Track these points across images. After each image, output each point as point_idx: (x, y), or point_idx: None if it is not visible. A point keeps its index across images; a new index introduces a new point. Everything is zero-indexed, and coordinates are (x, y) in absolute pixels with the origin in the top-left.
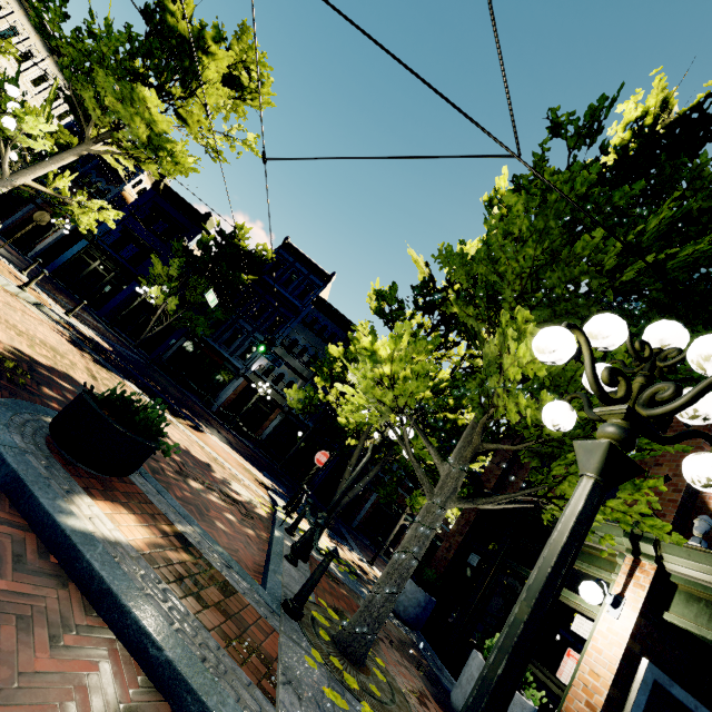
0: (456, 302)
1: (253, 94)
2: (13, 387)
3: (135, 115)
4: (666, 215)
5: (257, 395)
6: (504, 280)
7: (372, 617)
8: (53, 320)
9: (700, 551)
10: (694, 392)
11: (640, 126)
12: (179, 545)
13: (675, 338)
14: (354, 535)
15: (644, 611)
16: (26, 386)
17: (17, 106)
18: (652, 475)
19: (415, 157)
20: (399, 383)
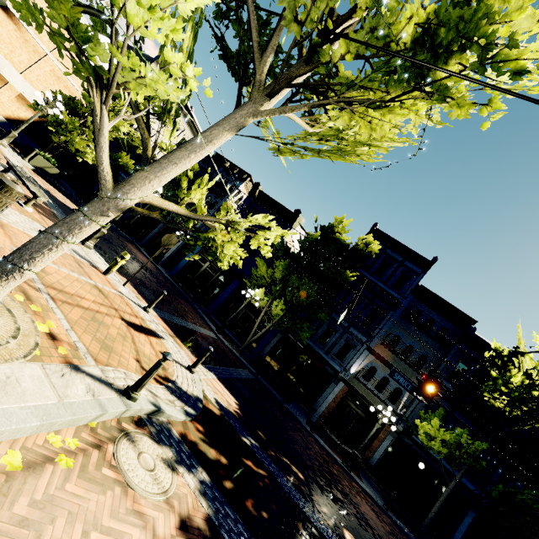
0: None
1: None
2: None
3: None
4: None
5: (378, 423)
6: None
7: None
8: (176, 453)
9: None
10: None
11: None
12: None
13: None
14: None
15: None
16: None
17: None
18: None
19: None
20: None
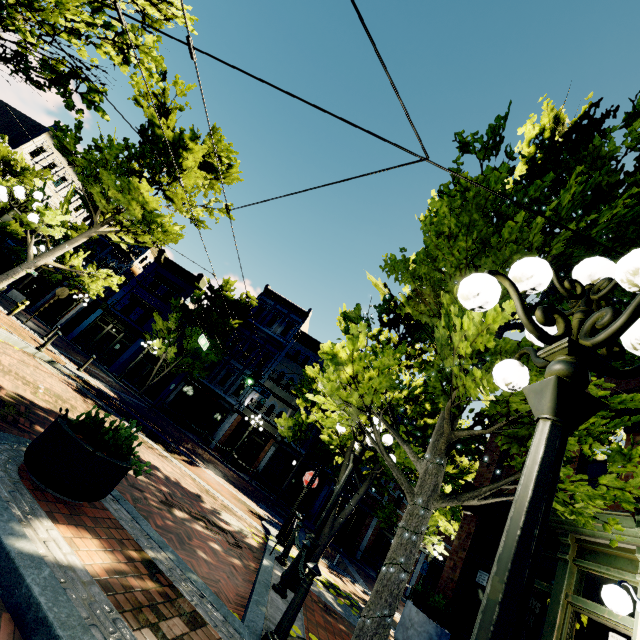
0: (408, 303)
1: (225, 174)
2: (4, 425)
3: (132, 200)
4: (576, 190)
5: (250, 427)
6: (445, 275)
7: None
8: (64, 374)
9: None
10: (632, 307)
11: (540, 140)
12: (146, 572)
13: (603, 271)
14: (358, 567)
15: None
16: (18, 424)
17: (40, 205)
18: (639, 441)
19: (344, 180)
20: (363, 382)
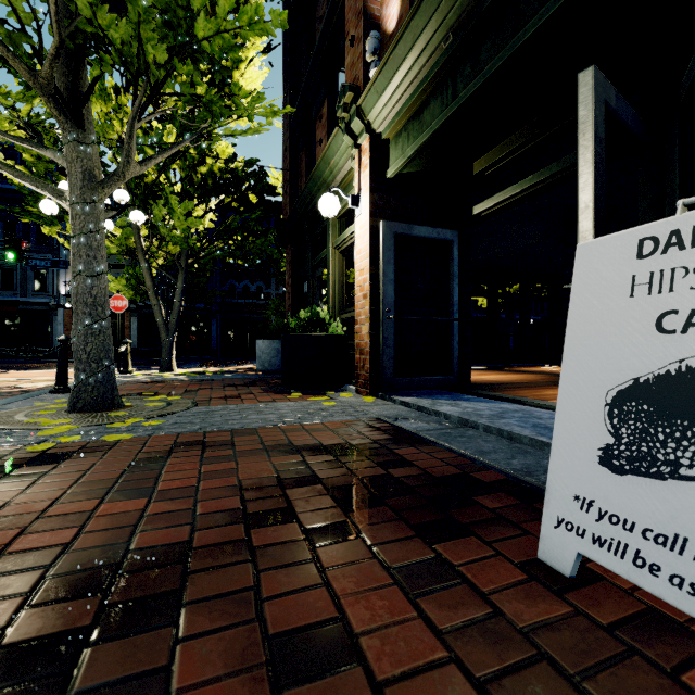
0: None
1: None
2: None
3: None
4: None
5: None
6: None
7: (83, 363)
8: None
9: (379, 75)
10: None
11: None
12: None
13: None
14: None
15: (374, 186)
16: None
17: None
18: None
19: None
20: None
